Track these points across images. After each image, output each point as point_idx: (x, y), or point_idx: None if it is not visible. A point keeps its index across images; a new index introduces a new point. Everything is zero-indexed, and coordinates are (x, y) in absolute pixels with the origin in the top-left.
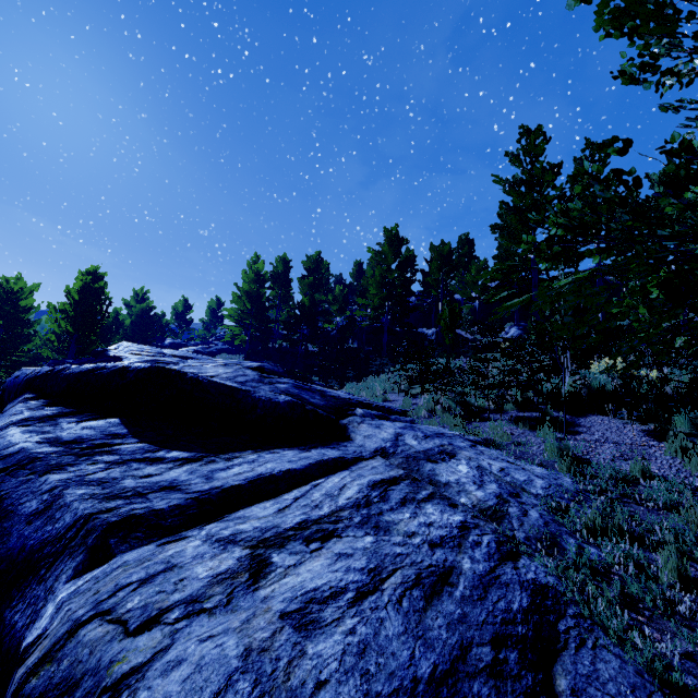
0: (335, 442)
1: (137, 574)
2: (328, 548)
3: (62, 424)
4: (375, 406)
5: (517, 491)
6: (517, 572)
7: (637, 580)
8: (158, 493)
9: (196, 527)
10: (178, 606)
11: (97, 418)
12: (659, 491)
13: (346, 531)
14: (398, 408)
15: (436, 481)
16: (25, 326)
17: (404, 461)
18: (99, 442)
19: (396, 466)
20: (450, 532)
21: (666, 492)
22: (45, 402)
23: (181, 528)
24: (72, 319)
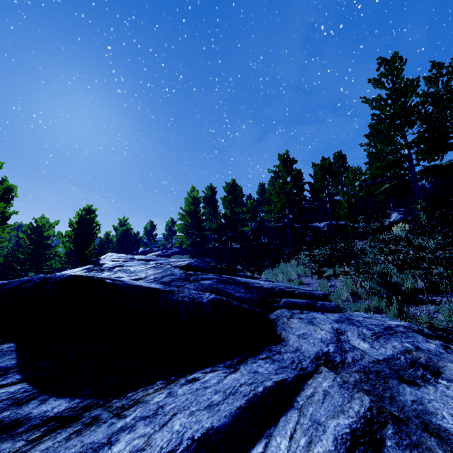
0: (266, 346)
1: None
2: None
3: None
4: (297, 293)
5: None
6: None
7: None
8: None
9: None
10: None
11: None
12: None
13: None
14: (318, 292)
15: (437, 427)
16: (47, 248)
17: (362, 379)
18: None
19: (353, 386)
20: None
21: None
22: None
23: None
24: (73, 240)
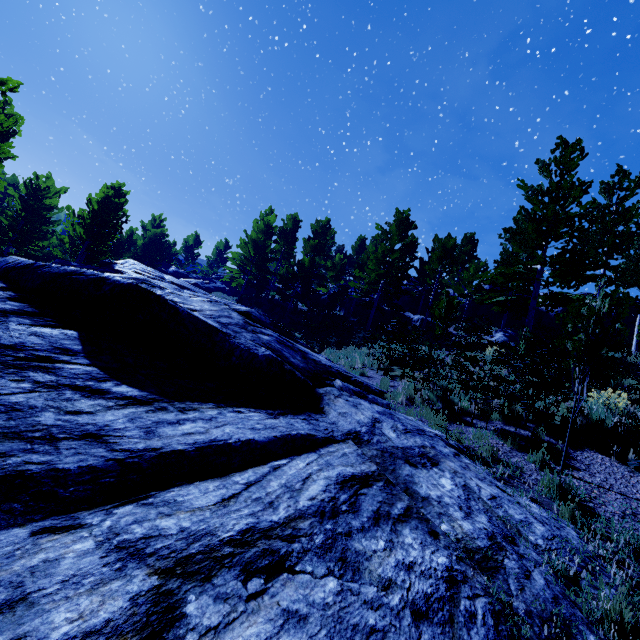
0: (307, 412)
1: None
2: (274, 593)
3: (10, 324)
4: (354, 380)
5: (511, 532)
6: None
7: None
8: (75, 442)
9: (105, 505)
10: None
11: (54, 325)
12: None
13: (302, 561)
14: (376, 387)
15: (414, 491)
16: (44, 223)
17: (378, 455)
18: (42, 354)
19: (369, 458)
20: (437, 589)
21: None
22: (11, 295)
23: (83, 504)
24: (87, 226)
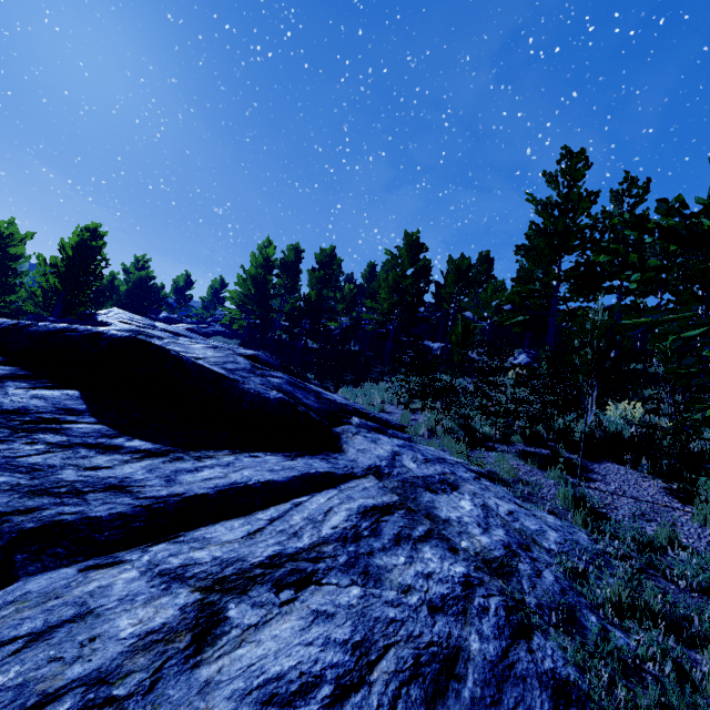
0: (325, 452)
1: (31, 621)
2: (304, 600)
3: (8, 389)
4: (372, 416)
5: (527, 542)
6: (533, 657)
7: (675, 686)
8: (101, 493)
9: (140, 546)
10: (73, 690)
11: (54, 387)
12: (691, 567)
13: (327, 576)
14: (396, 422)
15: (435, 515)
16: (11, 275)
17: (399, 486)
18: (48, 416)
19: (390, 490)
20: (453, 590)
21: (701, 570)
22: None
23: (119, 545)
24: (62, 275)
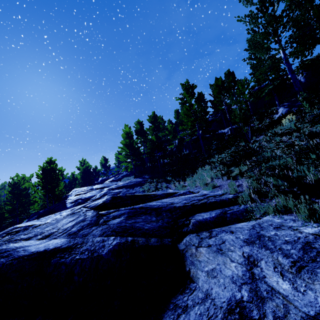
0: (171, 300)
1: None
2: None
3: None
4: (208, 203)
5: None
6: None
7: None
8: None
9: None
10: None
11: None
12: None
13: None
14: (228, 196)
15: None
16: (27, 197)
17: None
18: None
19: None
20: None
21: None
22: None
23: None
24: (42, 188)
